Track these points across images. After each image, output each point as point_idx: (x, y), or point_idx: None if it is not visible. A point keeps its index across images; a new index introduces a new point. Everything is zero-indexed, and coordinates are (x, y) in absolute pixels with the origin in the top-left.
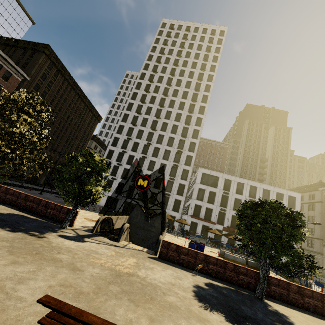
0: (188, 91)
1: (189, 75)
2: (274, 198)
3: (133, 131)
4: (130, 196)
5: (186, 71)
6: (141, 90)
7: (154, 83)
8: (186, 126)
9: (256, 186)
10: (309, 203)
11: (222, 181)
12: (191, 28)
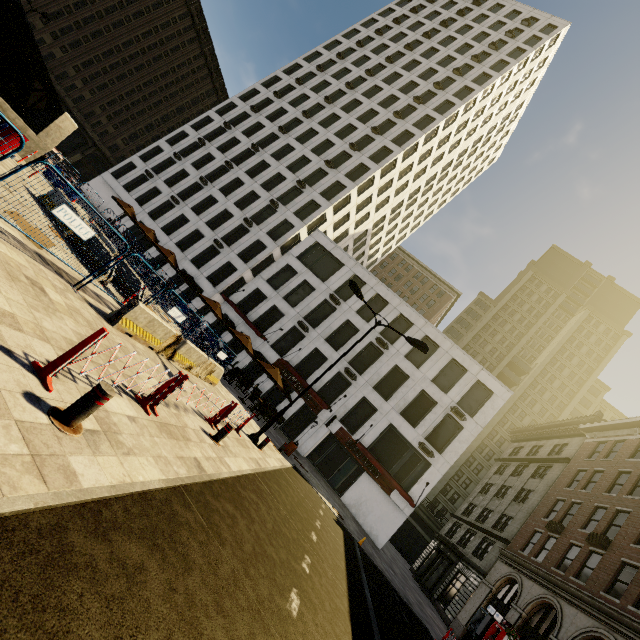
0: (400, 97)
1: (423, 74)
2: (439, 367)
3: (246, 121)
4: (155, 218)
5: (423, 65)
6: (314, 64)
7: (345, 62)
8: (350, 152)
9: (413, 322)
10: (543, 462)
11: (344, 275)
12: (487, 2)
